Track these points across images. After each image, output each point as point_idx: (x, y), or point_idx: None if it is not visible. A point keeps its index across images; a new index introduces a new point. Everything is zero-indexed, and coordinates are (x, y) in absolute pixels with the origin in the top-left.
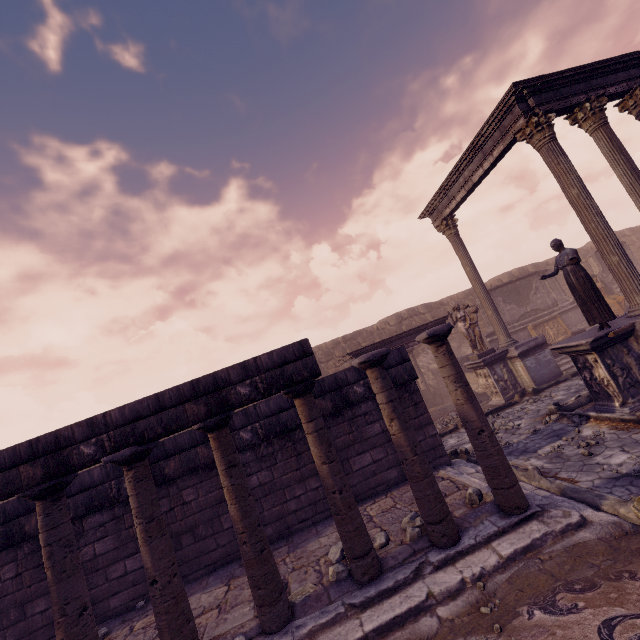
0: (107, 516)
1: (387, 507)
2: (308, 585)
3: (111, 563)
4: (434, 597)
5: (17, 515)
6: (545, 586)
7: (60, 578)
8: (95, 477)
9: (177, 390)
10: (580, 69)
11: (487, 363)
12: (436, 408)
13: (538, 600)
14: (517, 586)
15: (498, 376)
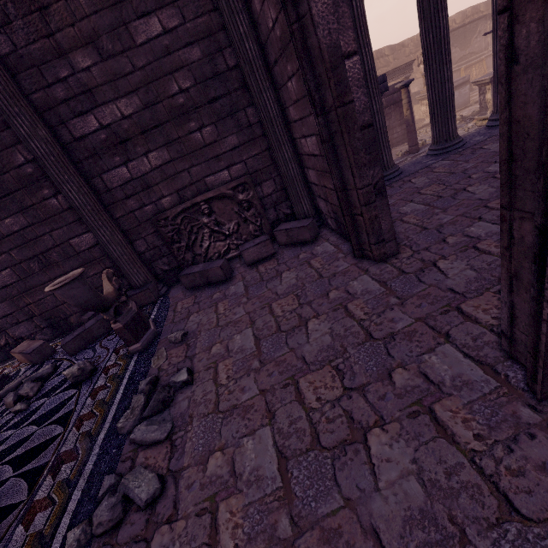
0: None
1: None
2: None
3: None
4: None
5: None
6: None
7: None
8: None
9: None
10: None
11: None
12: None
13: None
14: None
15: None
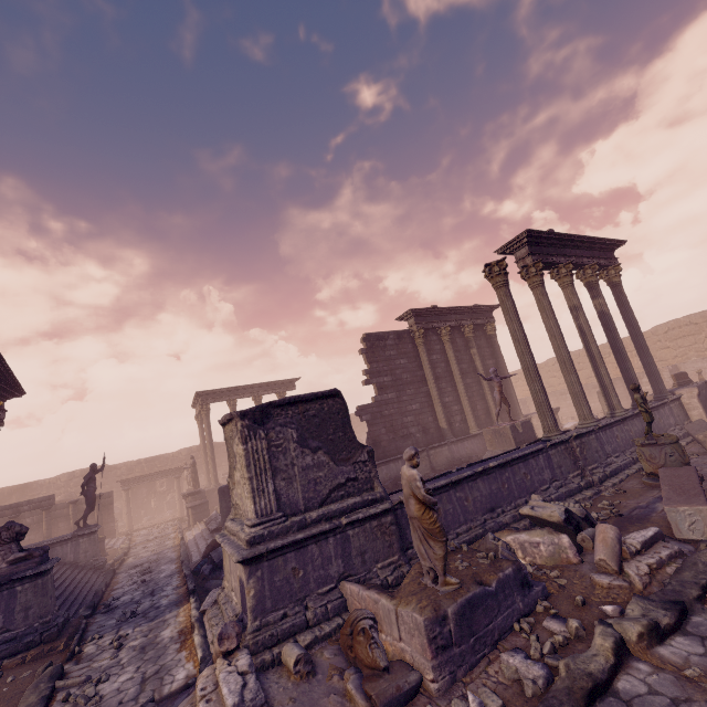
0: None
1: None
2: None
3: None
4: None
5: None
6: None
7: None
8: None
9: (5, 506)
10: (229, 388)
11: None
12: (176, 514)
13: None
14: None
15: None
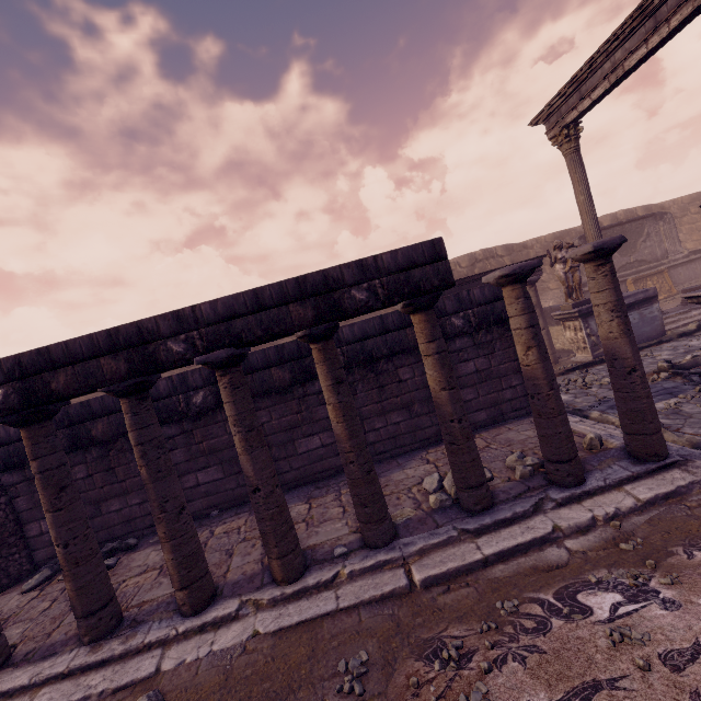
0: (175, 430)
1: (479, 447)
2: (406, 509)
3: (182, 474)
4: (561, 531)
5: (82, 420)
6: (699, 531)
7: (156, 477)
8: (161, 389)
9: (279, 287)
10: None
11: (582, 314)
12: None
13: (695, 543)
14: (662, 528)
15: (591, 330)
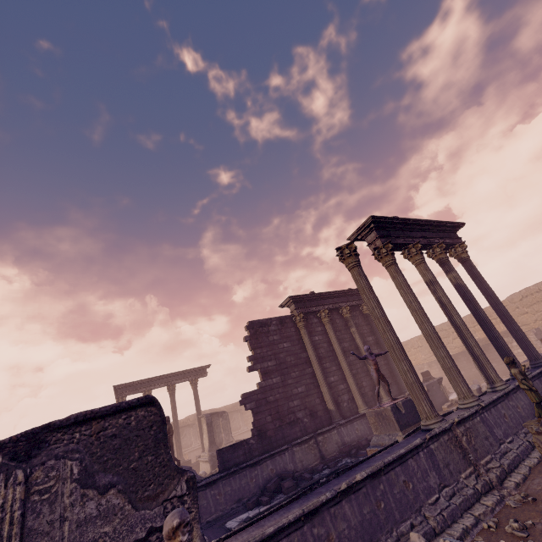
0: None
1: None
2: None
3: None
4: None
5: None
6: None
7: None
8: None
9: None
10: (145, 379)
11: None
12: None
13: None
14: None
15: None
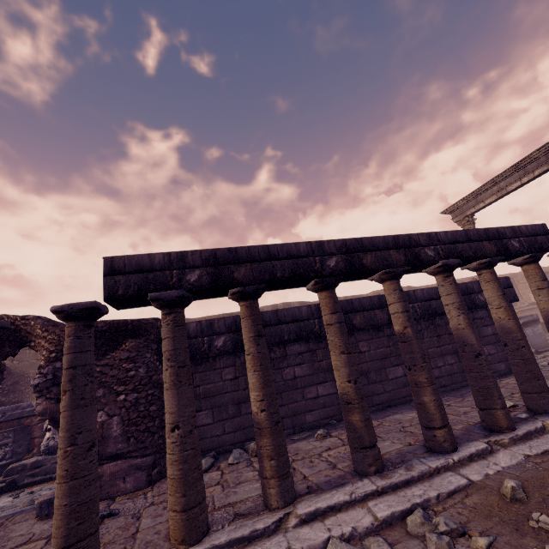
0: (304, 348)
1: None
2: None
3: (307, 385)
4: None
5: None
6: None
7: (417, 336)
8: (303, 313)
9: (476, 231)
10: None
11: None
12: None
13: None
14: None
15: None
